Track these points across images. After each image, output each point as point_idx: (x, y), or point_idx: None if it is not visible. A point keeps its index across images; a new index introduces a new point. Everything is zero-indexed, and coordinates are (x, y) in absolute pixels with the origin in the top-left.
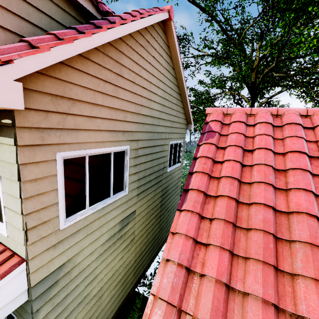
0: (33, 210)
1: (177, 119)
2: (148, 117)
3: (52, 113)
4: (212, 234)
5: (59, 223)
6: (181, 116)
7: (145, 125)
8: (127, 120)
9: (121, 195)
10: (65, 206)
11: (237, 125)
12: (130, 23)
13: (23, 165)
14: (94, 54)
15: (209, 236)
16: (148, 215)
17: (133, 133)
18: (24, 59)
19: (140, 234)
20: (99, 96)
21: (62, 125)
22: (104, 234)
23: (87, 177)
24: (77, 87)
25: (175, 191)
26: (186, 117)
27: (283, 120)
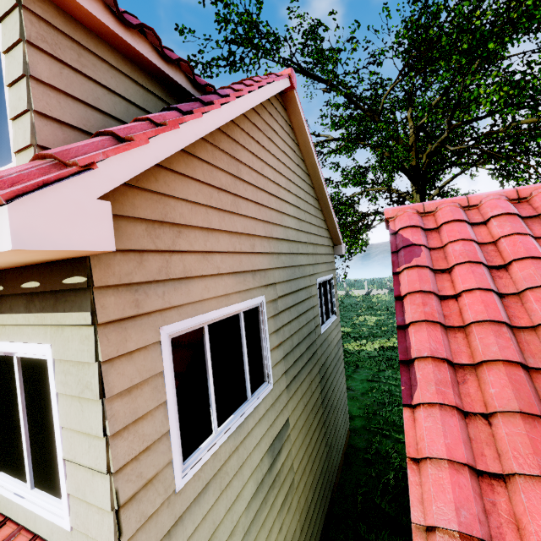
0: (128, 457)
1: (319, 240)
2: (283, 242)
3: (148, 254)
4: (506, 449)
5: (173, 476)
6: (324, 235)
7: (280, 256)
8: (256, 250)
9: (264, 392)
10: (179, 436)
11: (454, 227)
12: (247, 95)
13: (107, 362)
14: (201, 147)
15: (501, 455)
16: (307, 423)
17: (267, 273)
18: (111, 160)
19: (301, 467)
20: (214, 216)
21: (165, 274)
22: (248, 481)
23: (209, 367)
24: (181, 204)
25: (337, 368)
26: (330, 235)
27: (535, 205)
